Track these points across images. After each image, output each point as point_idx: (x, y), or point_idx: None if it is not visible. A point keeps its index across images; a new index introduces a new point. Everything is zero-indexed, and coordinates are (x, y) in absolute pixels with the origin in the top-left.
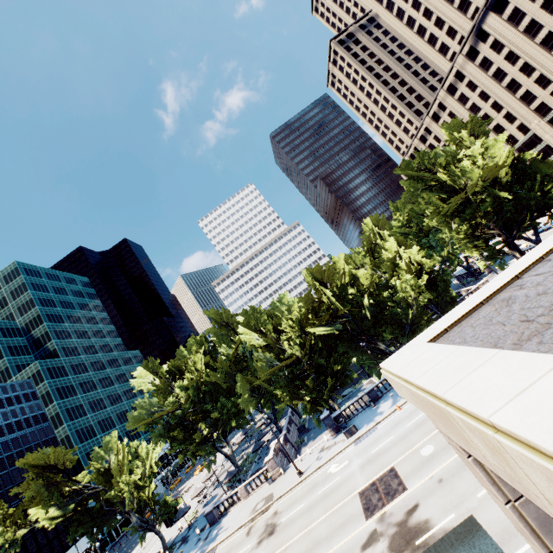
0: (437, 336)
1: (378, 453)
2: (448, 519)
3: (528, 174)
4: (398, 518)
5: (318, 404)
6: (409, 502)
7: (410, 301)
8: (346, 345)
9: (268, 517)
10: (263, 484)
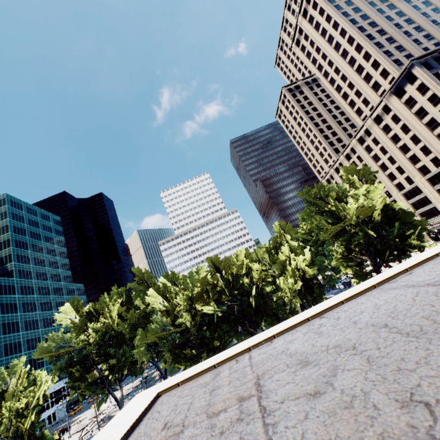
0: (169, 388)
1: None
2: None
3: (396, 219)
4: None
5: None
6: None
7: (285, 301)
8: (229, 325)
9: None
10: None
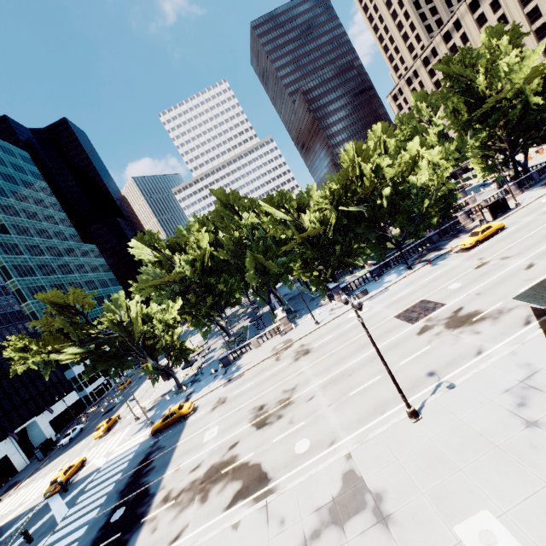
0: None
1: (401, 298)
2: (497, 305)
3: None
4: (447, 316)
5: (324, 280)
6: (453, 308)
7: (432, 191)
8: (363, 227)
9: (295, 349)
10: (273, 337)
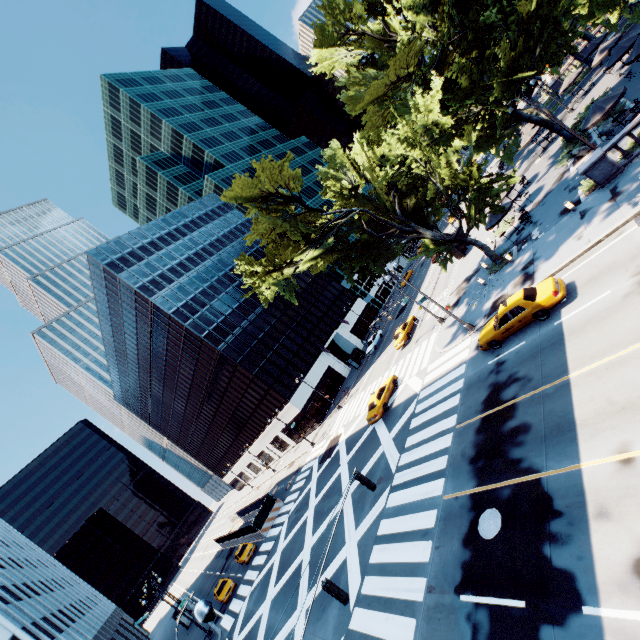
0: None
1: None
2: None
3: None
4: None
5: None
6: None
7: None
8: None
9: None
10: None
